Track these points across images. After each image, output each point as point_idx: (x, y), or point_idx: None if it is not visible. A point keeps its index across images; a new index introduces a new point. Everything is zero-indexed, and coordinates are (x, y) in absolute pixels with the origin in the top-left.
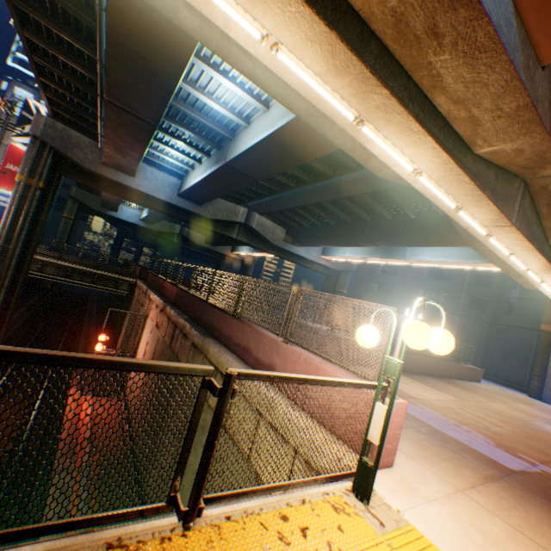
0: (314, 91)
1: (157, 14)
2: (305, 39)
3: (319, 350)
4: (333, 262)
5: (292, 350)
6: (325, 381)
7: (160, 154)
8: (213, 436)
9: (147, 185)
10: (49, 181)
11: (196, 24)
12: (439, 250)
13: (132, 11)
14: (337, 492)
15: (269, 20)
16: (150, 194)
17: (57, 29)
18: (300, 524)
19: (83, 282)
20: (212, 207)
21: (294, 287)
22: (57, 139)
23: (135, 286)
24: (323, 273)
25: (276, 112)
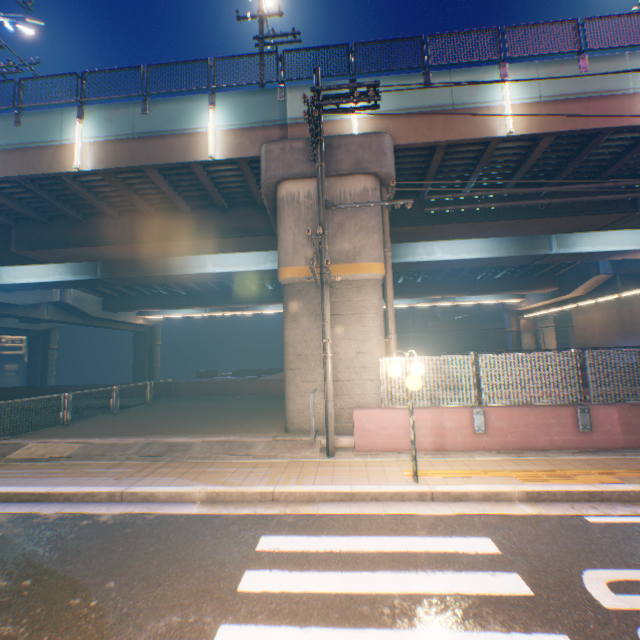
0: None
1: None
2: None
3: None
4: None
5: None
6: None
7: None
8: None
9: None
10: None
11: None
12: None
13: None
14: None
15: None
16: None
17: None
18: None
19: None
20: None
21: None
22: None
23: None
24: None
25: (633, 235)
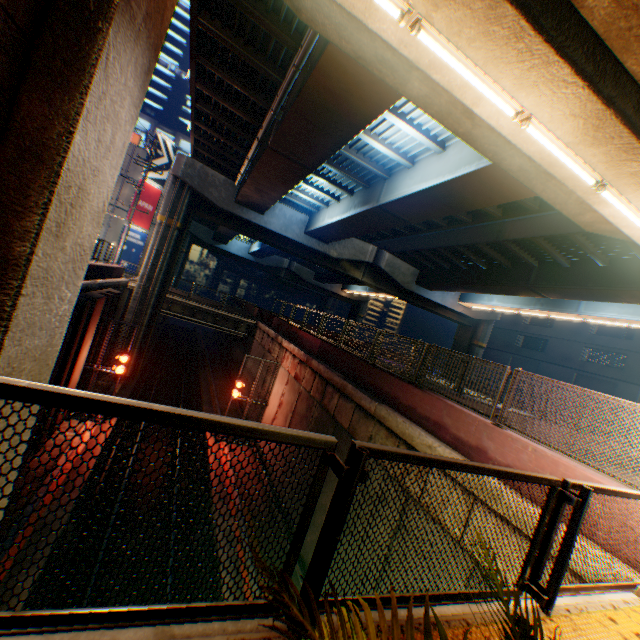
0: (552, 157)
1: (366, 75)
2: (567, 114)
3: (555, 443)
4: (472, 309)
5: (512, 437)
6: (628, 494)
7: (295, 191)
8: (572, 540)
9: (275, 223)
10: (185, 220)
11: (423, 93)
12: (631, 306)
13: (338, 74)
14: (634, 603)
15: (530, 99)
16: (277, 232)
17: (232, 81)
18: (629, 629)
19: (205, 322)
20: (338, 246)
21: (507, 367)
22: (195, 179)
23: (254, 328)
24: (457, 322)
25: (457, 155)
